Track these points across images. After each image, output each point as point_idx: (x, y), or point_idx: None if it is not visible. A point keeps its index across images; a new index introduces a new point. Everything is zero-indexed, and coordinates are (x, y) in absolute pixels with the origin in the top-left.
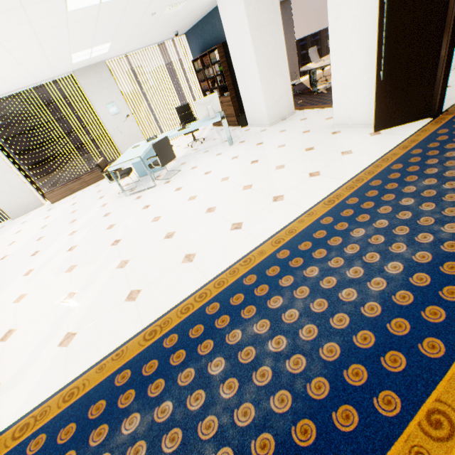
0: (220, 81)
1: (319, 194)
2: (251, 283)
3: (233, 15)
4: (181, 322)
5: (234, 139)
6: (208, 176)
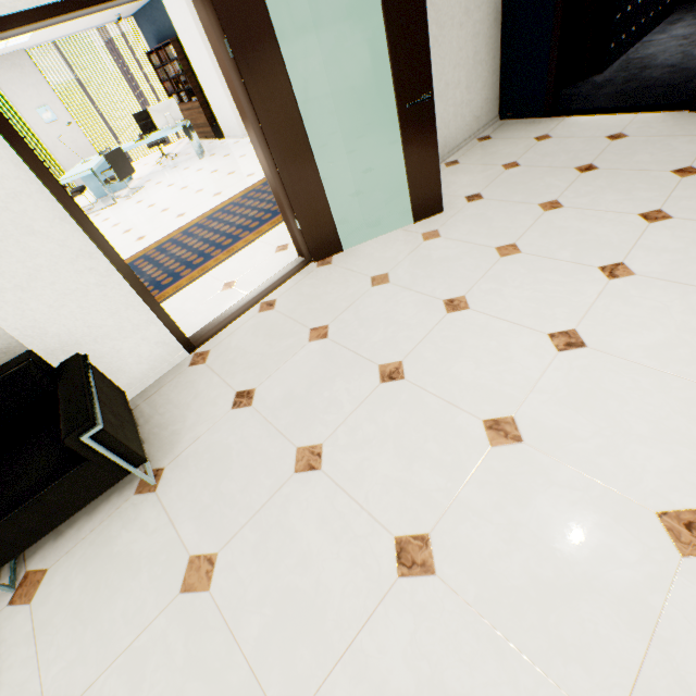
0: (186, 82)
1: (245, 187)
2: (178, 238)
3: (178, 10)
4: (131, 262)
5: (207, 153)
6: (170, 188)
